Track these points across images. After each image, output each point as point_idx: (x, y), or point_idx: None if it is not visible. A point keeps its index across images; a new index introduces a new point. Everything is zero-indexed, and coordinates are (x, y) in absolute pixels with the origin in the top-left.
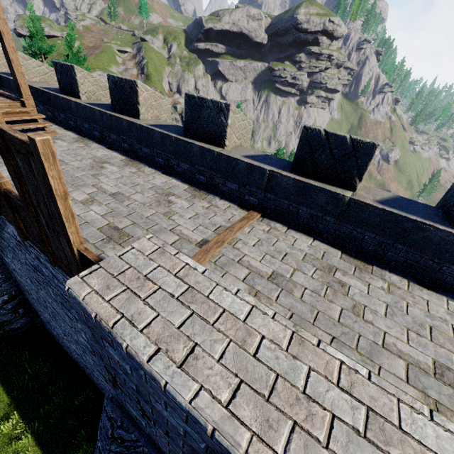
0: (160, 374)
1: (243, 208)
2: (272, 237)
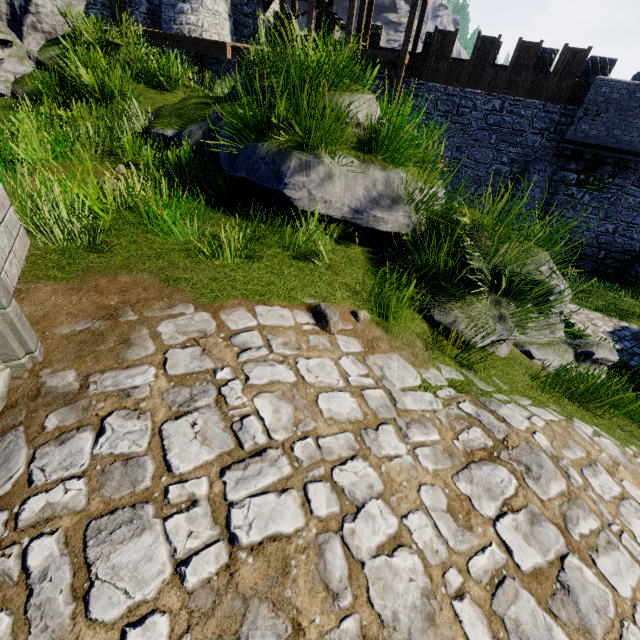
0: (624, 81)
1: None
2: None
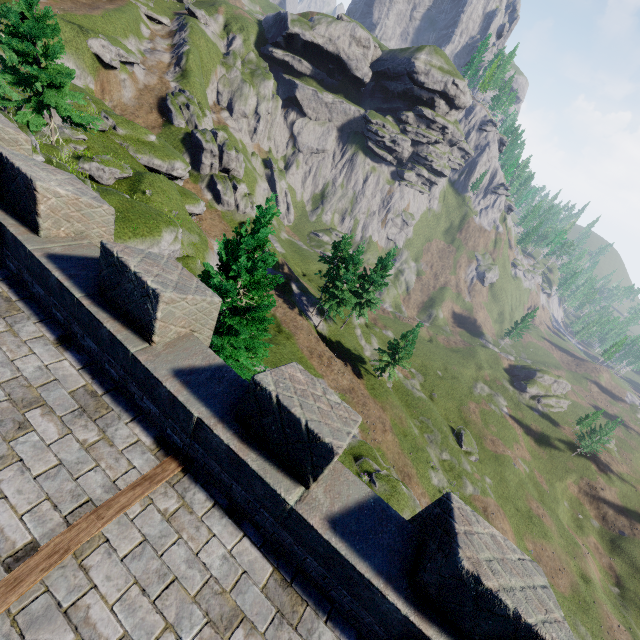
0: None
1: (161, 447)
2: (172, 530)
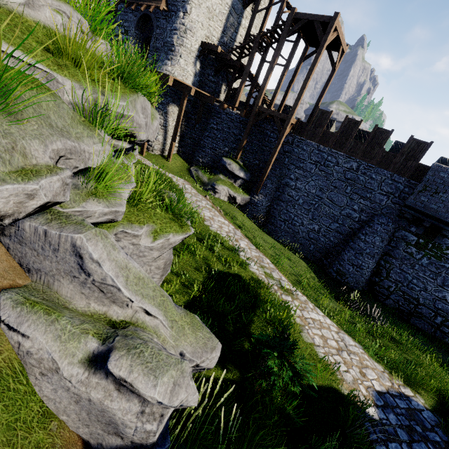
0: None
1: None
2: None
